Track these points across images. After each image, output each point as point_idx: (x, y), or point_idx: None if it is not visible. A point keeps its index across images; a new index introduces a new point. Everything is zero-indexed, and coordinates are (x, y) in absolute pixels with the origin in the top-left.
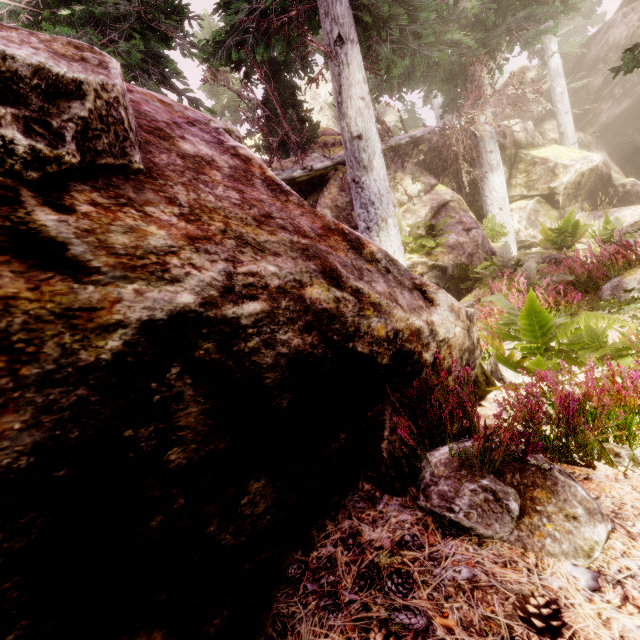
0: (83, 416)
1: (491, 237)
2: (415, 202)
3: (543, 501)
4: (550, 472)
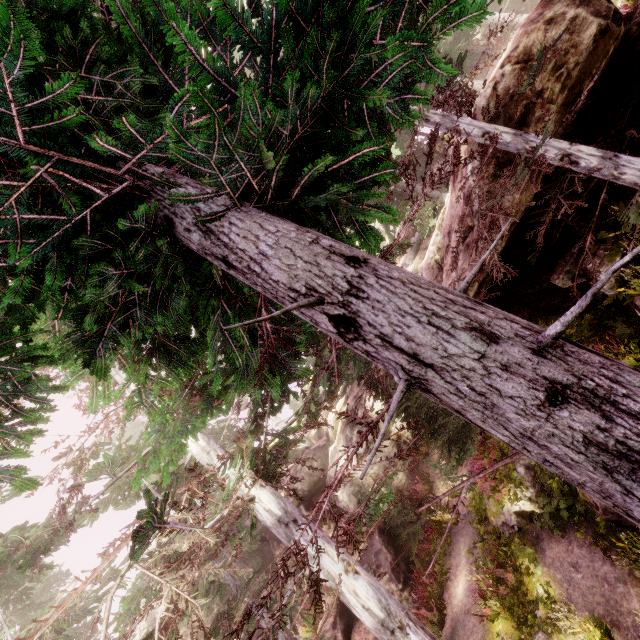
0: None
1: None
2: None
3: None
4: None
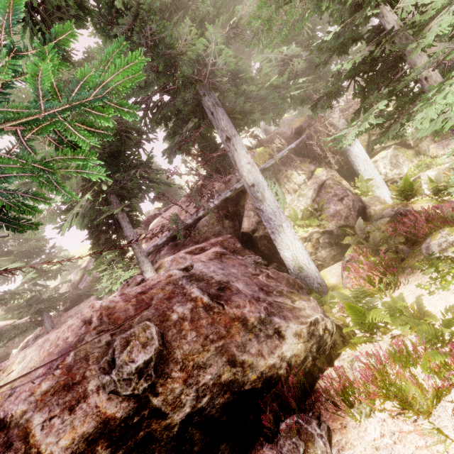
0: (174, 449)
1: (361, 195)
2: (303, 188)
3: (310, 447)
4: (314, 435)
